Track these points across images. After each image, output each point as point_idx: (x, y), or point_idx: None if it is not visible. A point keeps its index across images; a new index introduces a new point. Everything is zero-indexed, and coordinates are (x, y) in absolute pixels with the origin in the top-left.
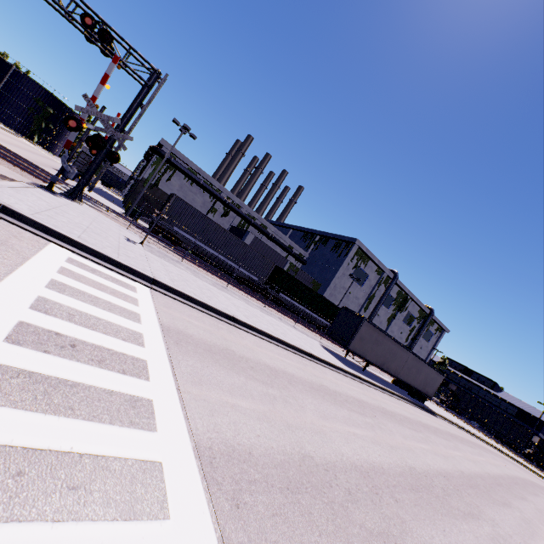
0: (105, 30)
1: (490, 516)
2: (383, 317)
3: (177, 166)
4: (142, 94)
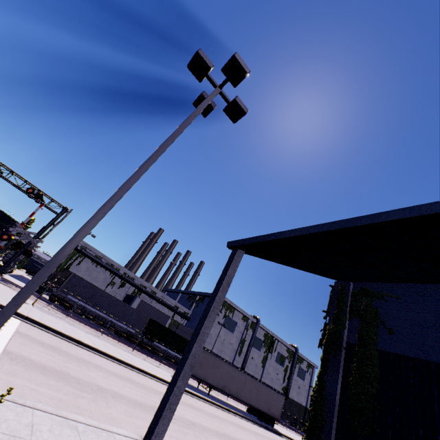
0: (39, 193)
1: (206, 435)
2: (258, 359)
3: (86, 254)
4: (55, 219)
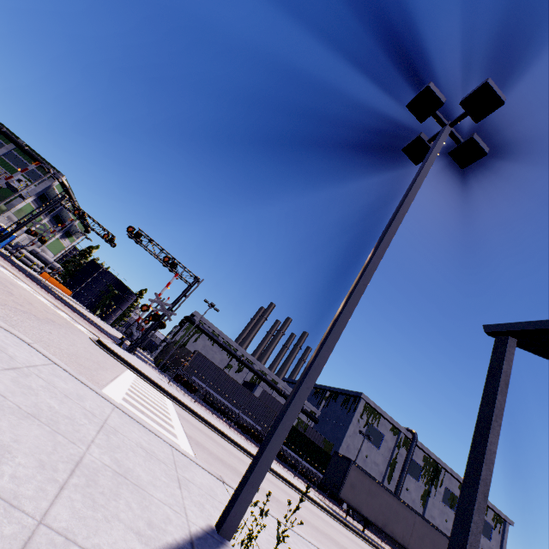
0: (174, 262)
1: None
2: (415, 493)
3: (203, 330)
4: (187, 290)
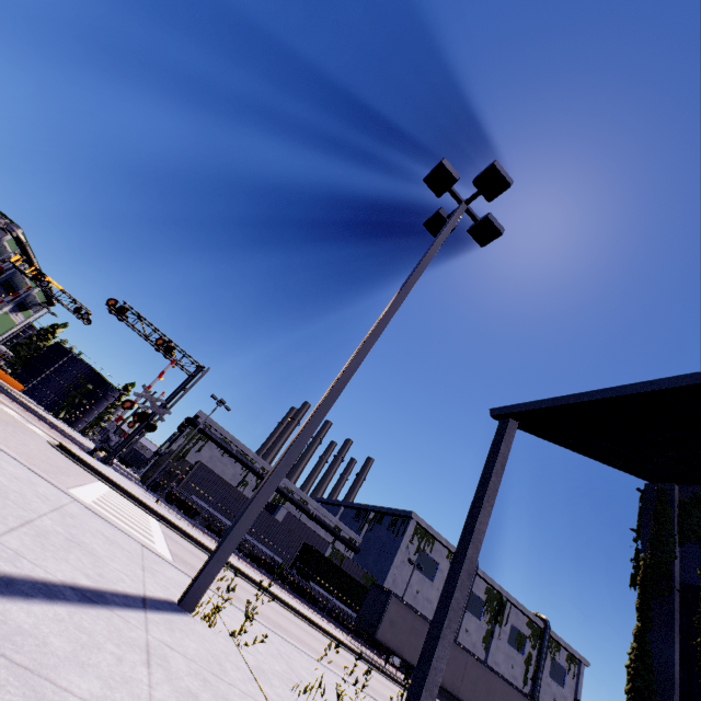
0: (171, 345)
1: None
2: (476, 635)
3: (210, 435)
4: (187, 381)
